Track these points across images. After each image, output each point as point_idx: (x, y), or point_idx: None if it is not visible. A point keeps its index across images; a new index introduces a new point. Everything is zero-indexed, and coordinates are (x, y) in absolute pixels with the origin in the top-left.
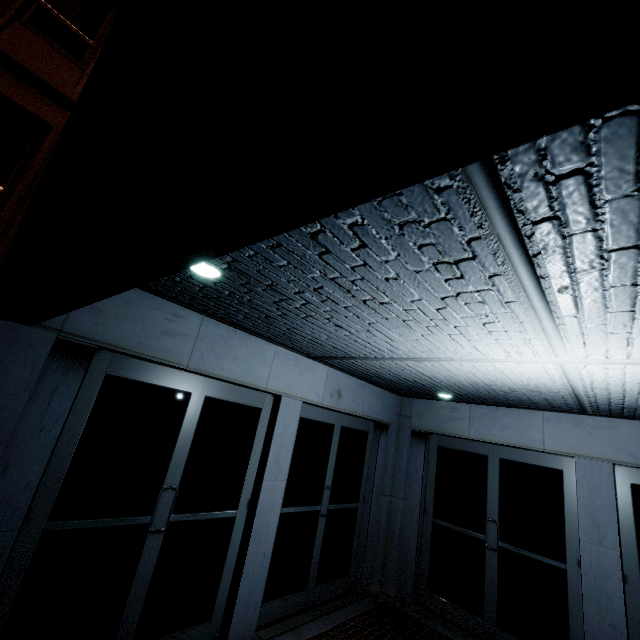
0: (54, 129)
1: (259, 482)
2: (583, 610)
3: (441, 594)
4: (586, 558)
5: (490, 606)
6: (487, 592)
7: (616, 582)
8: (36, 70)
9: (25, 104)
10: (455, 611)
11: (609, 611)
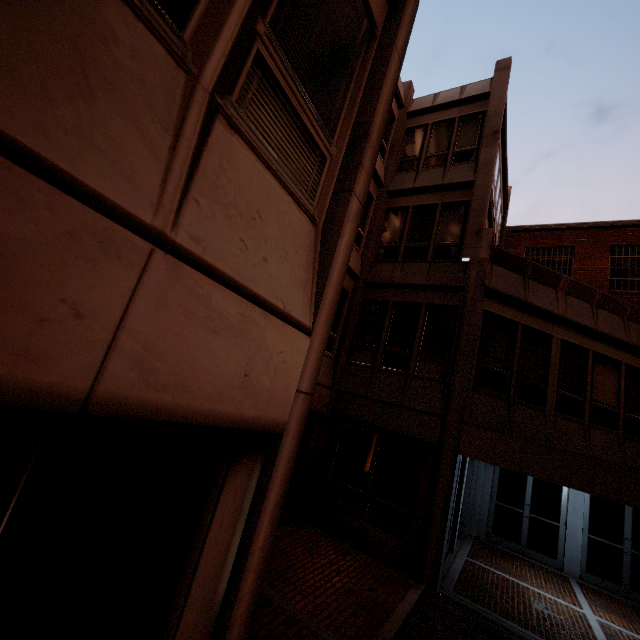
0: (349, 294)
1: (460, 490)
2: (565, 541)
3: (499, 535)
4: (569, 522)
5: (523, 540)
6: (522, 534)
7: (580, 531)
8: (352, 266)
9: (344, 284)
10: (506, 542)
11: (575, 541)
